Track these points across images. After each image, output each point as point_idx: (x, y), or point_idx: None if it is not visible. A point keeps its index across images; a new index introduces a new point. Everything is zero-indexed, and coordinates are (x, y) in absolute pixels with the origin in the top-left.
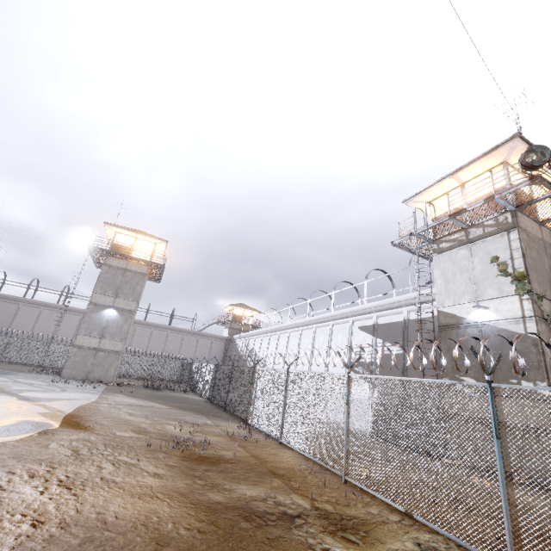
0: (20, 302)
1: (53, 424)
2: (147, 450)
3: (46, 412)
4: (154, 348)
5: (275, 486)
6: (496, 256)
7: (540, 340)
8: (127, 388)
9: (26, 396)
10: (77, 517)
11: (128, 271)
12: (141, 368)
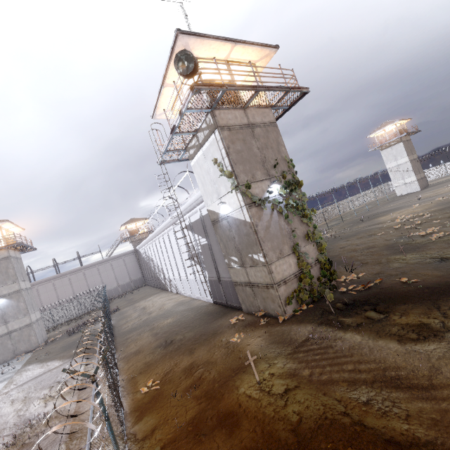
0: None
1: None
2: None
3: None
4: (79, 288)
5: None
6: (213, 159)
7: (252, 223)
8: (49, 347)
9: None
10: None
11: None
12: (73, 310)
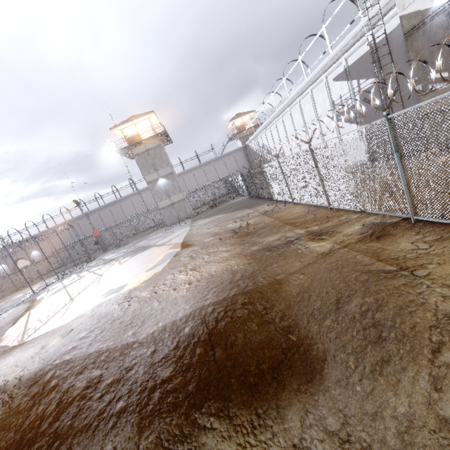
0: (118, 202)
1: (177, 250)
2: (221, 242)
3: (171, 247)
4: (202, 182)
5: (287, 230)
6: None
7: None
8: (202, 214)
9: (159, 244)
10: (201, 277)
11: (149, 150)
12: (203, 198)
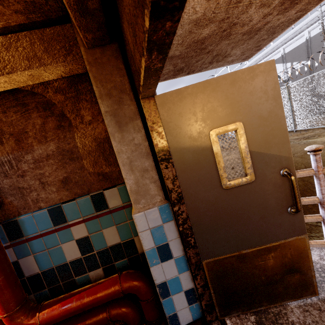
0: None
1: None
2: None
3: None
4: None
5: None
6: None
7: None
8: None
9: None
10: None
11: None
12: None
